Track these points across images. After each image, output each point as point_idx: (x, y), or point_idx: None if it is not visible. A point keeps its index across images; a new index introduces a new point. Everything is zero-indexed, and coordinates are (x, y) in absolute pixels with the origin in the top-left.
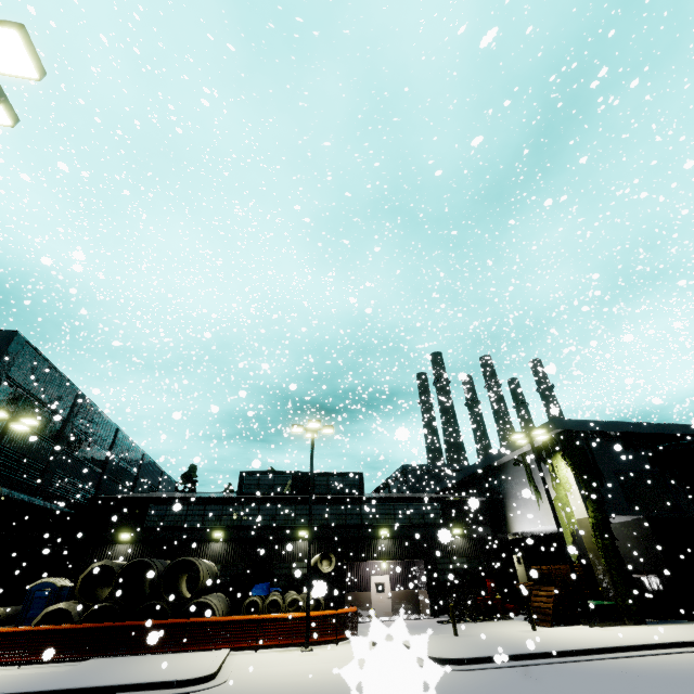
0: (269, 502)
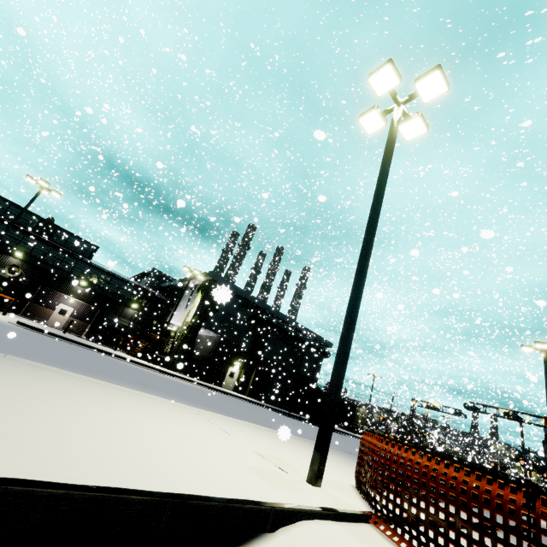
0: (2, 223)
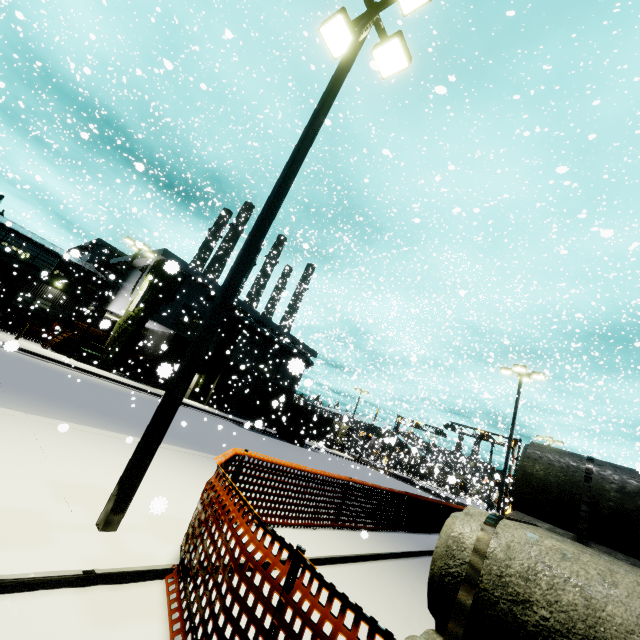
0: None
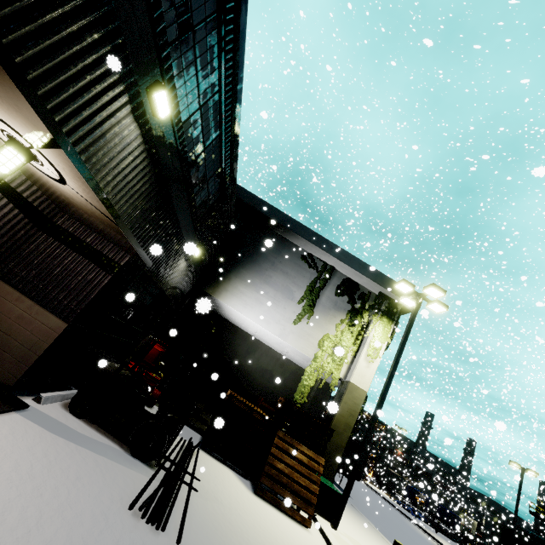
0: None
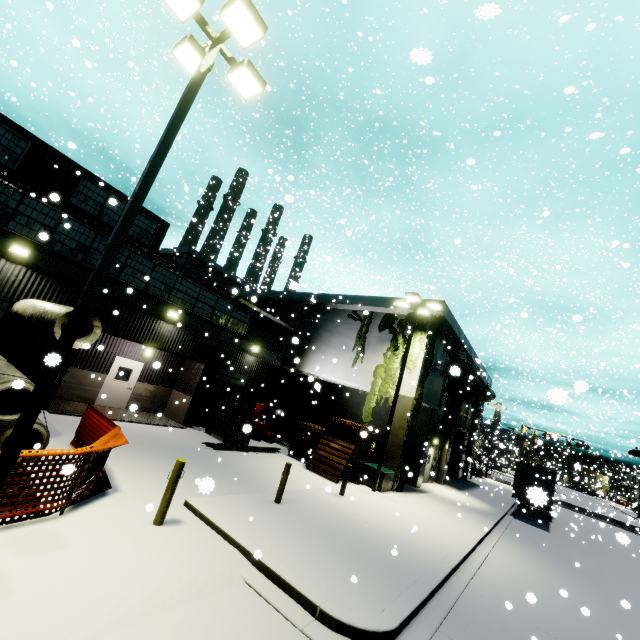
0: None
